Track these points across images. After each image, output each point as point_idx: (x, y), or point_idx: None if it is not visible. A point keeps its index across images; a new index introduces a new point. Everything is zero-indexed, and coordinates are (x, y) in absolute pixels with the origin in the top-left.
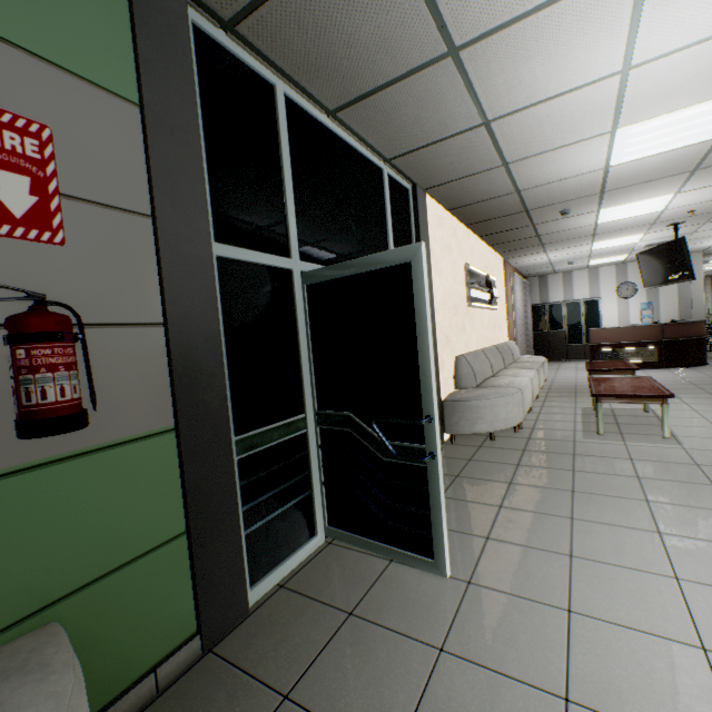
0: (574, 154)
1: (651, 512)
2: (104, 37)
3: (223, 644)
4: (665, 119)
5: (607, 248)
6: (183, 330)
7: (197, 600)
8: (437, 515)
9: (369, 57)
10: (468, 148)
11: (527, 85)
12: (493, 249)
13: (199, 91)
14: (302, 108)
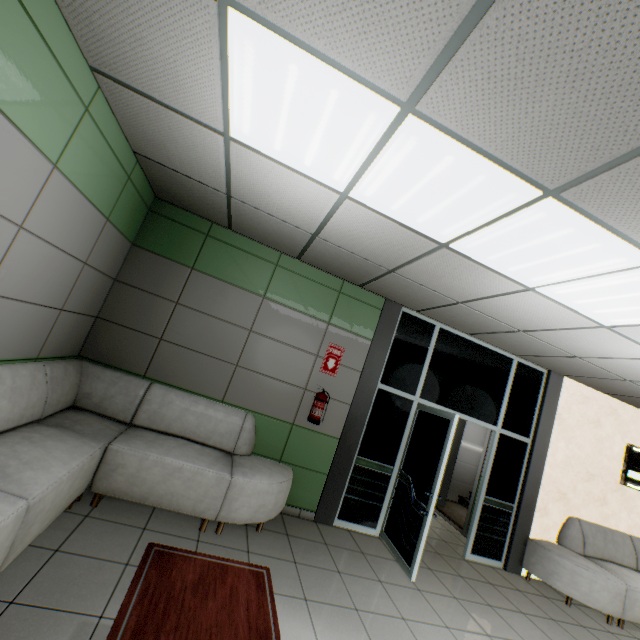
0: None
1: None
2: (369, 323)
3: (319, 523)
4: None
5: None
6: (355, 409)
7: (320, 500)
8: (418, 544)
9: (477, 325)
10: (576, 364)
11: (588, 349)
12: None
13: (396, 332)
14: (450, 331)
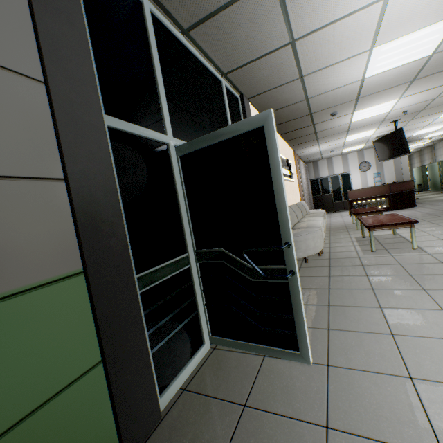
0: (345, 68)
1: (430, 296)
2: None
3: None
4: (404, 40)
5: (354, 140)
6: (83, 185)
7: (117, 419)
8: (299, 318)
9: None
10: (279, 64)
11: (323, 8)
12: (287, 144)
13: None
14: (163, 25)
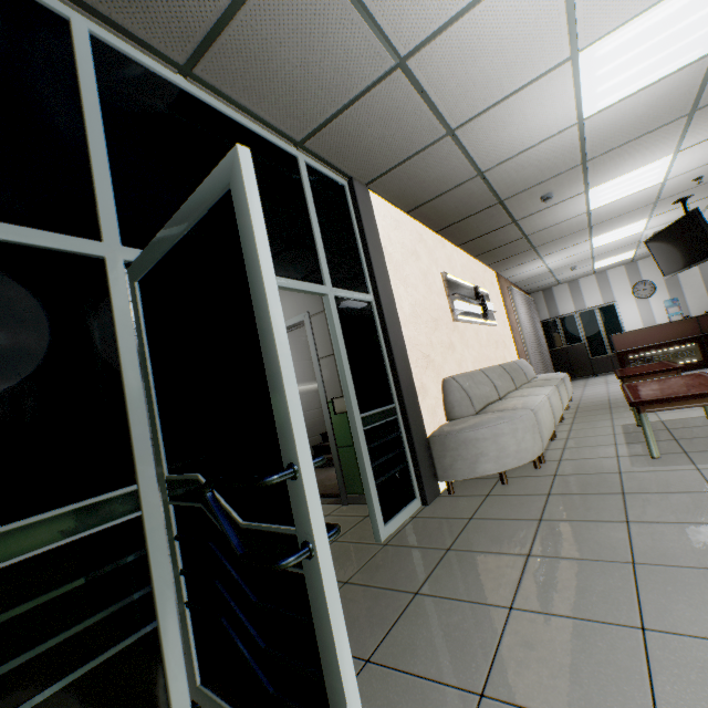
0: (533, 103)
1: None
2: None
3: None
4: (639, 25)
5: (610, 244)
6: None
7: None
8: (336, 687)
9: None
10: (394, 110)
11: None
12: (480, 262)
13: None
14: (134, 61)
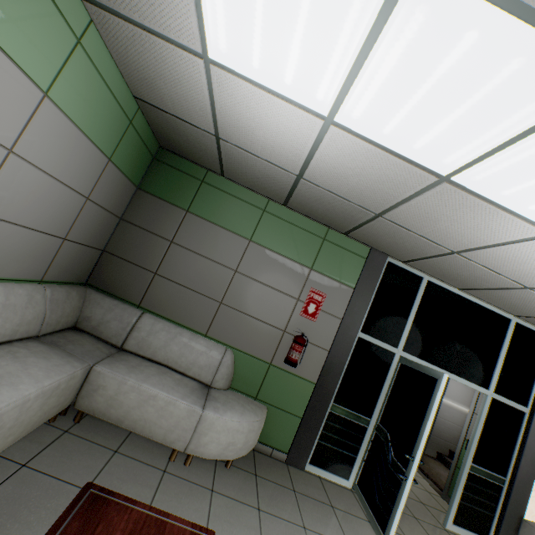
0: None
1: None
2: (352, 271)
3: (290, 466)
4: None
5: None
6: (333, 356)
7: (292, 442)
8: (394, 511)
9: (472, 279)
10: None
11: None
12: None
13: (380, 282)
14: (439, 285)
